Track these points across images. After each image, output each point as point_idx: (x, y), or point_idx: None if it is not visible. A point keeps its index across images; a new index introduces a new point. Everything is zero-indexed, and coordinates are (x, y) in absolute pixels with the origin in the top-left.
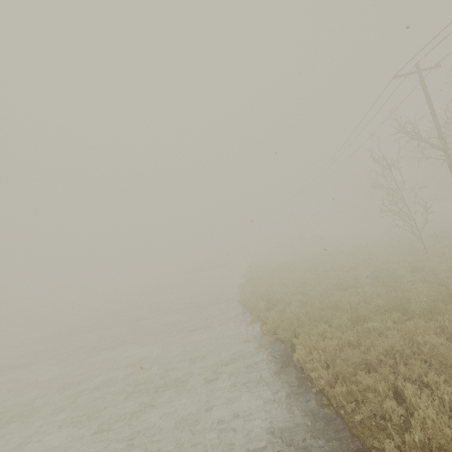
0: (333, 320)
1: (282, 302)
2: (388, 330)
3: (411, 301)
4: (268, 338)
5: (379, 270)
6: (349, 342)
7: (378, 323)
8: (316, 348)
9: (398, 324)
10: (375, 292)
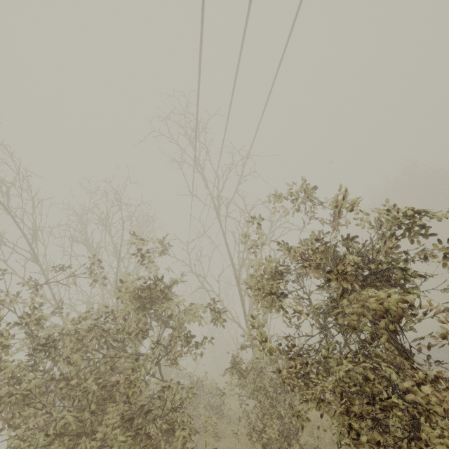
0: None
1: None
2: None
3: None
4: None
5: None
6: None
7: None
8: None
9: None
10: None
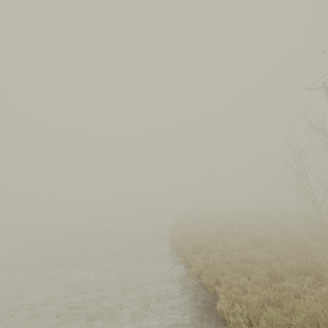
0: (253, 274)
1: (206, 249)
2: (303, 292)
3: (323, 268)
4: (193, 281)
5: (285, 233)
6: (268, 300)
7: (292, 283)
8: (238, 300)
9: (312, 288)
10: (286, 253)
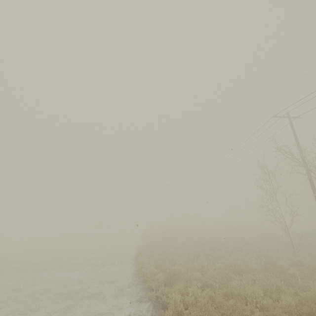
0: None
1: (184, 279)
2: None
3: None
4: None
5: (260, 257)
6: None
7: None
8: None
9: None
10: (275, 285)
